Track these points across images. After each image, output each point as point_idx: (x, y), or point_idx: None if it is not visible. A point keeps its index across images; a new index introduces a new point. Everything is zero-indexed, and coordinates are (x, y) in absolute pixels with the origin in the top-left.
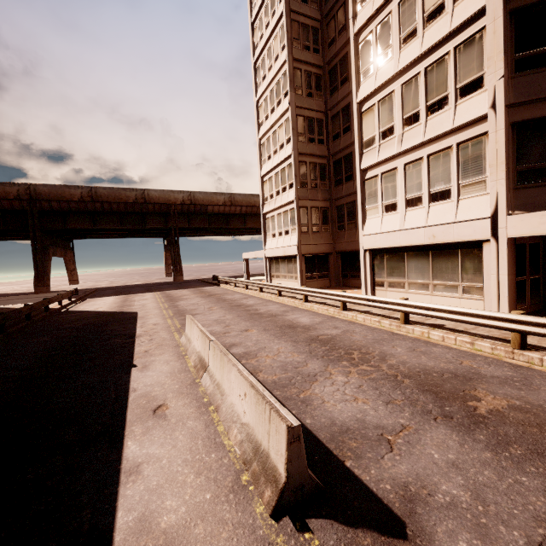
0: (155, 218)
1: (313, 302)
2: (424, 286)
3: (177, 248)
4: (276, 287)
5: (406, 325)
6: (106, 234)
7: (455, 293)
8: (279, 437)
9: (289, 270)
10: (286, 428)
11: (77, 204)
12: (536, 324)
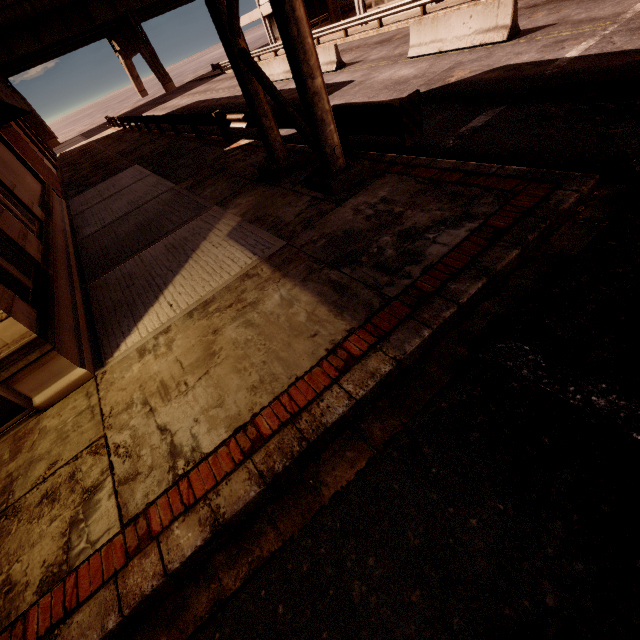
0: (98, 5)
1: (324, 43)
2: None
3: (149, 44)
4: None
5: (381, 28)
6: (45, 54)
7: None
8: (332, 51)
9: None
10: (334, 46)
11: (4, 14)
12: None
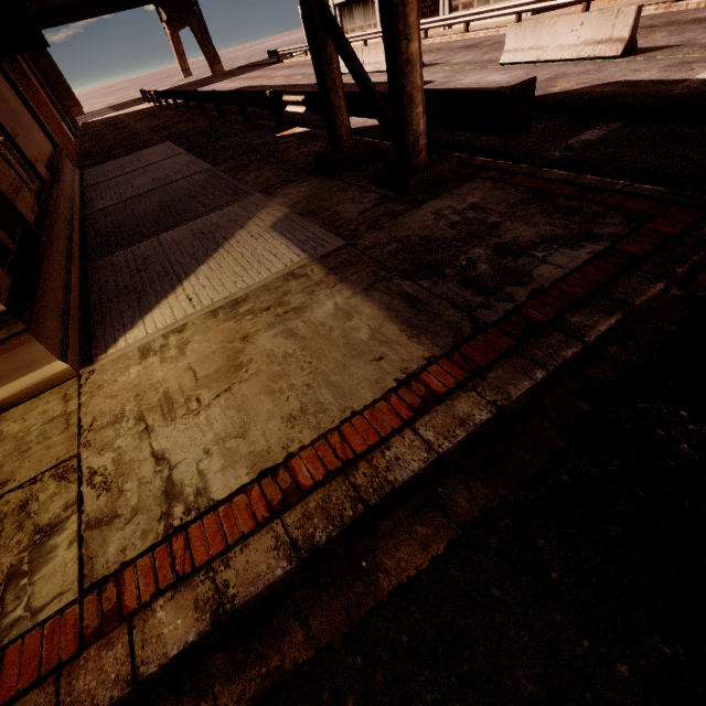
0: None
1: None
2: (487, 0)
3: (201, 18)
4: (362, 38)
5: (467, 34)
6: (82, 11)
7: (507, 1)
8: None
9: (366, 16)
10: None
11: None
12: (524, 5)
